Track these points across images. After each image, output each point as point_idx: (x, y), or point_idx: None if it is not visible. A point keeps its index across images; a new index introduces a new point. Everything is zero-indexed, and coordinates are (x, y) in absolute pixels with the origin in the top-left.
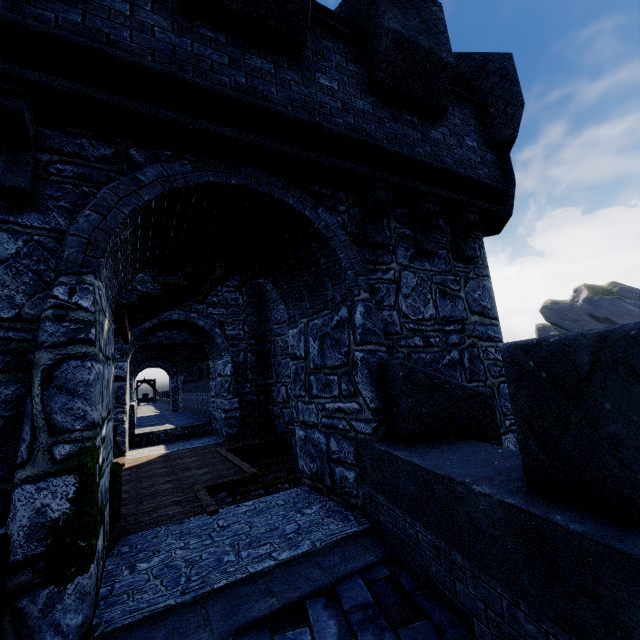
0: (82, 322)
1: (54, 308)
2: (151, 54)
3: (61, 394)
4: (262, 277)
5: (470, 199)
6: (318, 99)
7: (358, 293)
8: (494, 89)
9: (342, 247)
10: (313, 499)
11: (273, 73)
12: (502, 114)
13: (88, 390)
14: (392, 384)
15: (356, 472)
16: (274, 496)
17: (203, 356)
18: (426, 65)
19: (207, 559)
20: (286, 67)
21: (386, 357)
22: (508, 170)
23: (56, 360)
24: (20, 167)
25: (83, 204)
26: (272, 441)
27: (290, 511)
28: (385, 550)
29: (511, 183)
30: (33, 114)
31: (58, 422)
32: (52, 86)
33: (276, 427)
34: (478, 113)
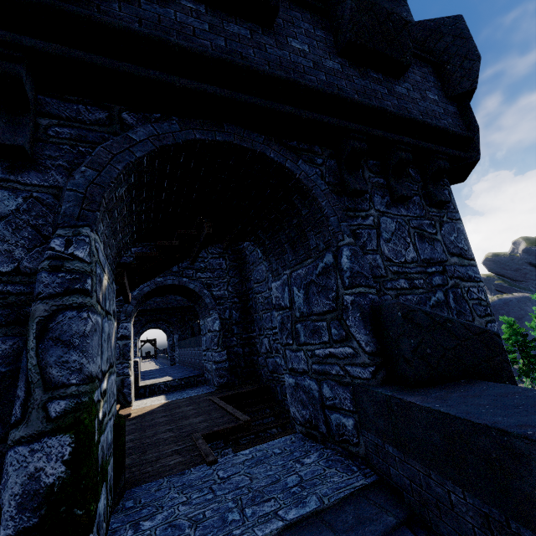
0: (77, 272)
1: (50, 259)
2: (138, 22)
3: (56, 346)
4: (243, 240)
5: (438, 146)
6: (292, 60)
7: (342, 238)
8: (449, 48)
9: (323, 195)
10: (309, 447)
11: (249, 38)
12: (459, 69)
13: (84, 342)
14: (389, 325)
15: (355, 419)
16: (269, 444)
17: (194, 317)
18: (389, 24)
19: (211, 517)
20: (261, 33)
21: (377, 299)
22: (470, 119)
23: (51, 311)
24: (19, 128)
25: (79, 163)
26: (259, 389)
27: (288, 460)
28: (403, 509)
29: (475, 130)
30: (32, 81)
31: (53, 376)
32: (47, 51)
33: (261, 376)
34: (435, 71)
